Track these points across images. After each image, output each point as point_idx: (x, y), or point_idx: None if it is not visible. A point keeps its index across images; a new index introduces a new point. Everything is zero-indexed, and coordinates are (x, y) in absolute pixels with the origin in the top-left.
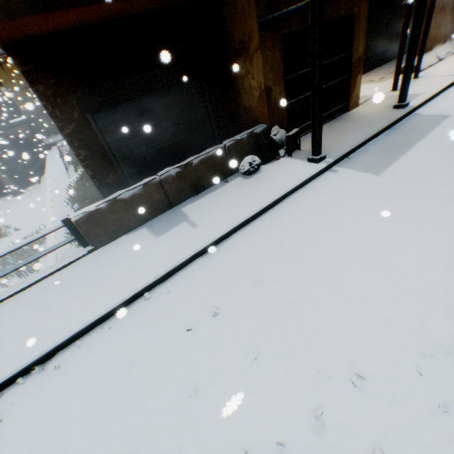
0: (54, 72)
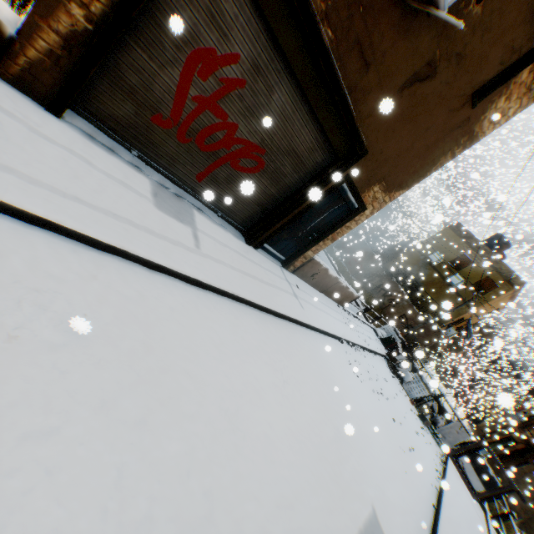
0: None
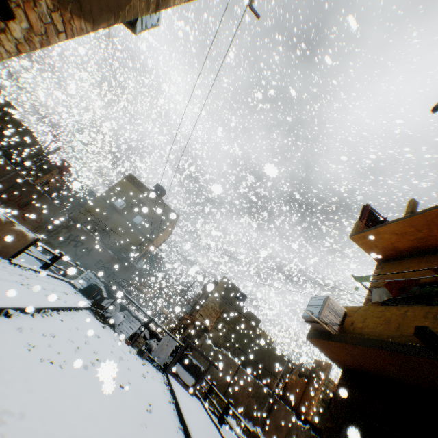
0: (350, 390)
